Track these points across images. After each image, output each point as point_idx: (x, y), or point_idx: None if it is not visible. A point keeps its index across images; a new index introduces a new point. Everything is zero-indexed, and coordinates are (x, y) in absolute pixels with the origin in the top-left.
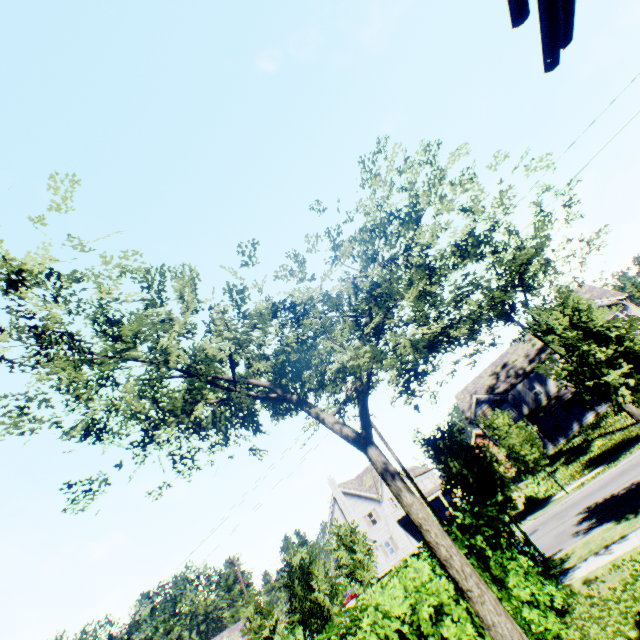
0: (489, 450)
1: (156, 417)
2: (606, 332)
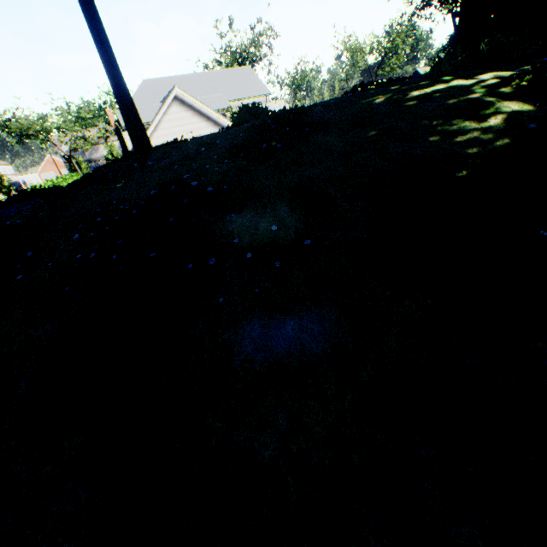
0: (81, 166)
1: (4, 127)
2: (115, 155)
